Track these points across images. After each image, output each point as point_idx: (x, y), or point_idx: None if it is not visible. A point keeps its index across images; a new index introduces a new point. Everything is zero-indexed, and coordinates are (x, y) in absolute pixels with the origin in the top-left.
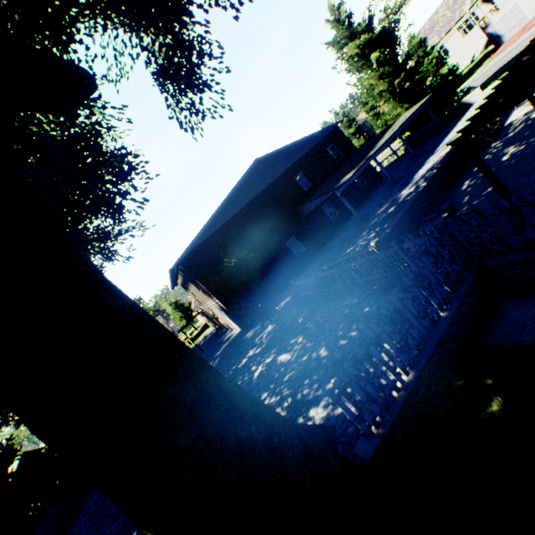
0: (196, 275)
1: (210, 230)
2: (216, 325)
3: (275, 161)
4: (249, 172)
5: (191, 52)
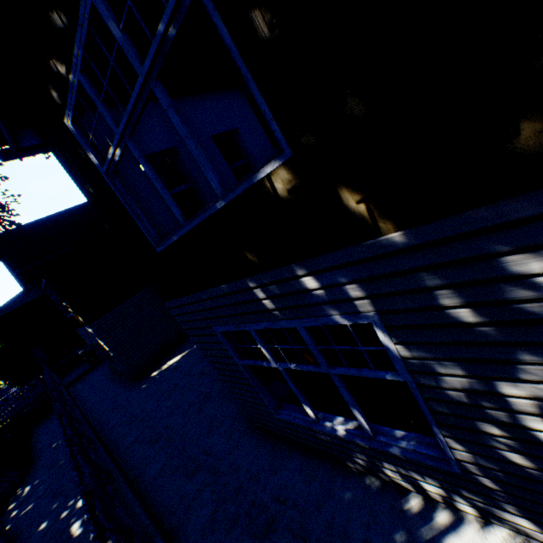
0: None
1: (6, 309)
2: None
3: None
4: None
5: None
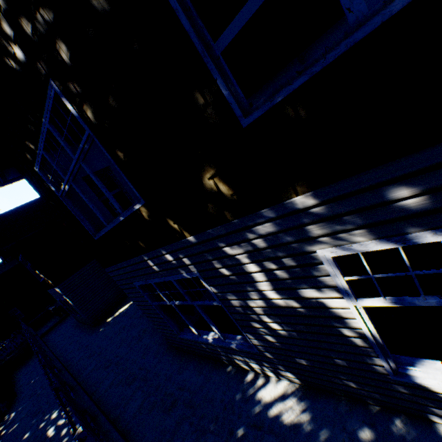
0: None
1: None
2: None
3: None
4: None
5: None
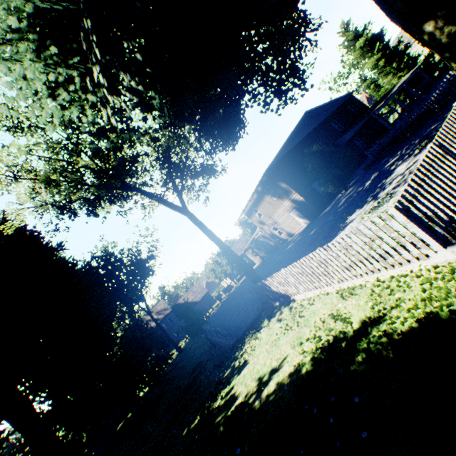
0: (280, 177)
1: (283, 152)
2: (268, 251)
3: (316, 114)
4: (301, 120)
5: (305, 16)
